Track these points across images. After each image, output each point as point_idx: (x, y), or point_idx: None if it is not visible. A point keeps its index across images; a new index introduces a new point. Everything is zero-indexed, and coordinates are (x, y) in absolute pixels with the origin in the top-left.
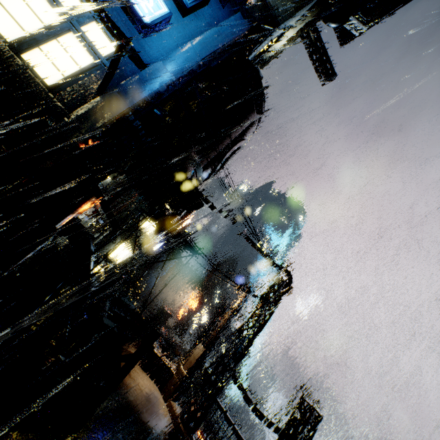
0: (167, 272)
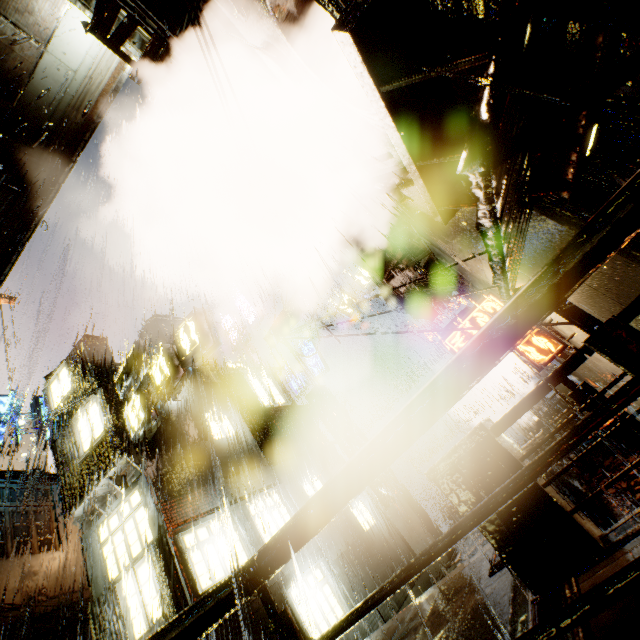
0: None
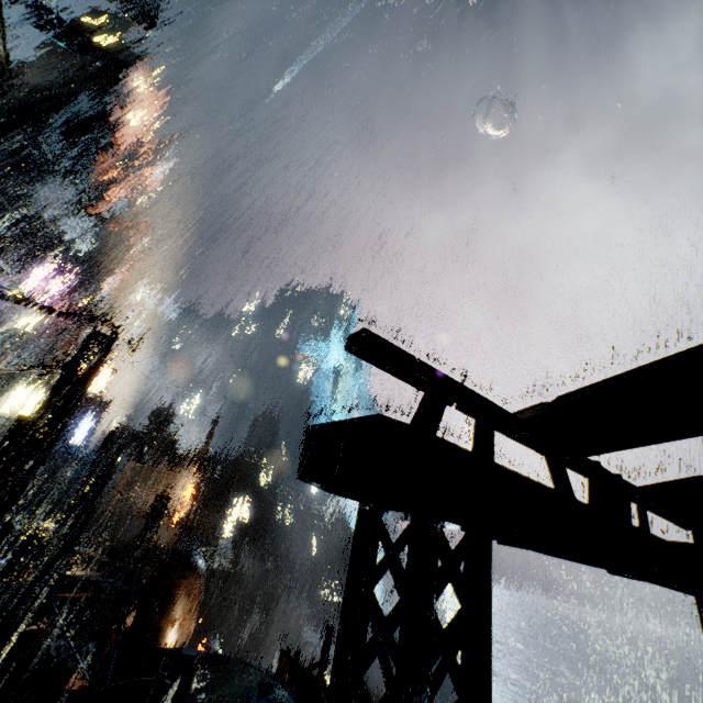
0: (121, 469)
